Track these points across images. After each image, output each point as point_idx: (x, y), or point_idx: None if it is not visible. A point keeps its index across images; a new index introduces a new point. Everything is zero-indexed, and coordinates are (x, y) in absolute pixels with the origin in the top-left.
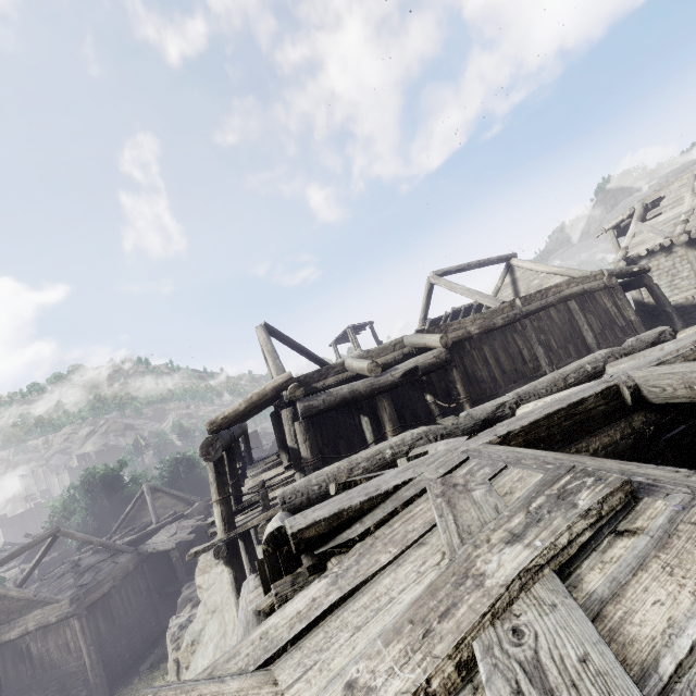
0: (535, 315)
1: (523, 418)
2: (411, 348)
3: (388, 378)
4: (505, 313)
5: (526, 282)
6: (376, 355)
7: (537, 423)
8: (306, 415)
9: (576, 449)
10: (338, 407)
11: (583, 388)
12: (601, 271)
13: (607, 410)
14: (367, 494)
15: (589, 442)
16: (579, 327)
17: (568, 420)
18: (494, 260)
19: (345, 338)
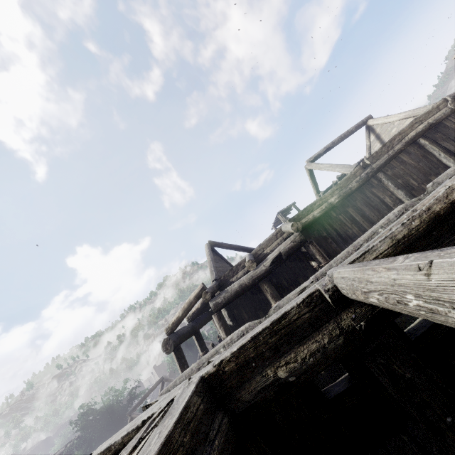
0: (387, 166)
1: (243, 339)
2: (288, 232)
3: (262, 269)
4: (357, 176)
5: (387, 133)
6: (265, 246)
7: (244, 347)
8: (216, 310)
9: (285, 362)
10: (235, 298)
11: (302, 293)
12: (443, 99)
13: (312, 316)
14: (128, 428)
15: (297, 352)
16: (435, 158)
17: (273, 336)
18: (352, 129)
19: (280, 220)
